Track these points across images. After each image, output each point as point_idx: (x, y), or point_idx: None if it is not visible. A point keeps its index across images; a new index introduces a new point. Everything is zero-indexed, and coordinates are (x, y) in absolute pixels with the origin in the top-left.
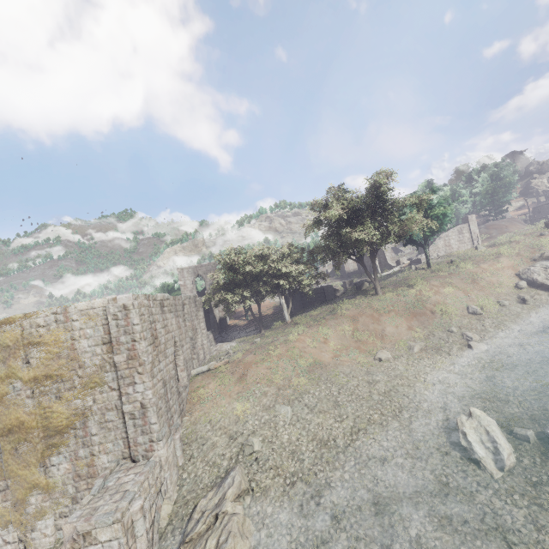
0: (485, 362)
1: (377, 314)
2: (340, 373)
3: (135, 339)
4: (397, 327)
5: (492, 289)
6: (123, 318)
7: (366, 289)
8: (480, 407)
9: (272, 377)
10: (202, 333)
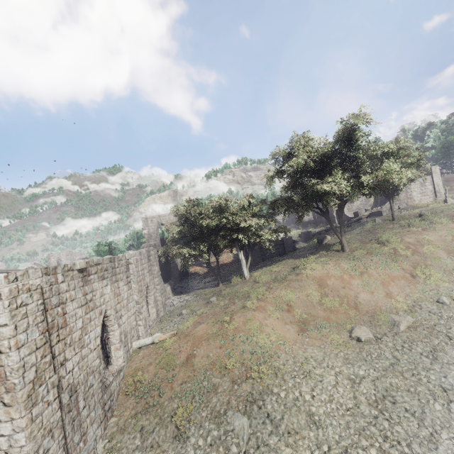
0: None
1: (348, 276)
2: (311, 360)
3: (1, 349)
4: (372, 293)
5: None
6: None
7: (328, 243)
8: None
9: (225, 360)
10: (155, 288)
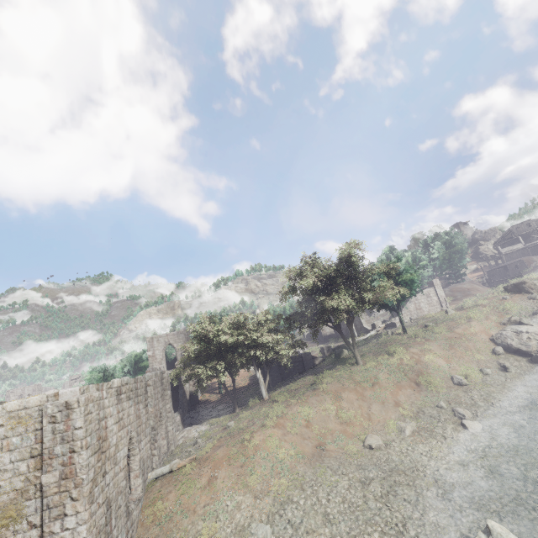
0: (485, 447)
1: (361, 388)
2: (328, 469)
3: (75, 448)
4: (383, 403)
5: (471, 356)
6: (63, 420)
7: (346, 357)
8: (496, 516)
9: (247, 478)
10: (167, 417)
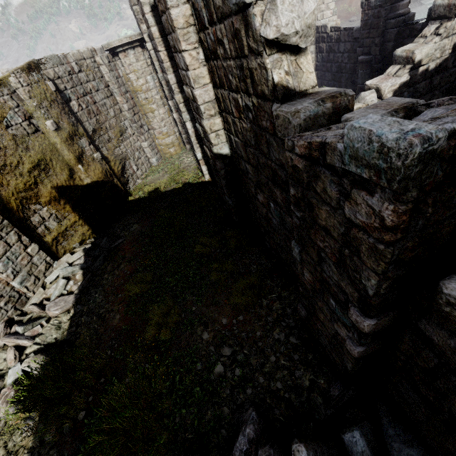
0: None
1: None
2: None
3: None
4: None
5: None
6: None
7: None
8: None
9: None
10: None
